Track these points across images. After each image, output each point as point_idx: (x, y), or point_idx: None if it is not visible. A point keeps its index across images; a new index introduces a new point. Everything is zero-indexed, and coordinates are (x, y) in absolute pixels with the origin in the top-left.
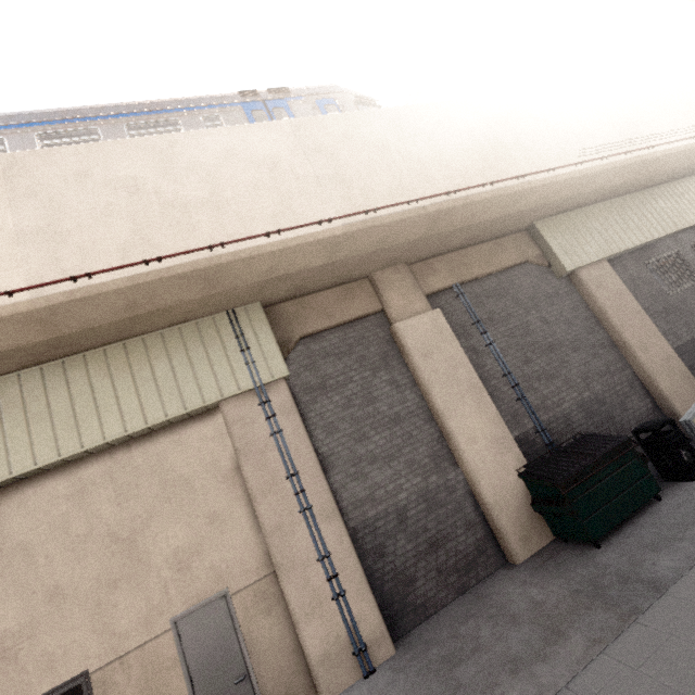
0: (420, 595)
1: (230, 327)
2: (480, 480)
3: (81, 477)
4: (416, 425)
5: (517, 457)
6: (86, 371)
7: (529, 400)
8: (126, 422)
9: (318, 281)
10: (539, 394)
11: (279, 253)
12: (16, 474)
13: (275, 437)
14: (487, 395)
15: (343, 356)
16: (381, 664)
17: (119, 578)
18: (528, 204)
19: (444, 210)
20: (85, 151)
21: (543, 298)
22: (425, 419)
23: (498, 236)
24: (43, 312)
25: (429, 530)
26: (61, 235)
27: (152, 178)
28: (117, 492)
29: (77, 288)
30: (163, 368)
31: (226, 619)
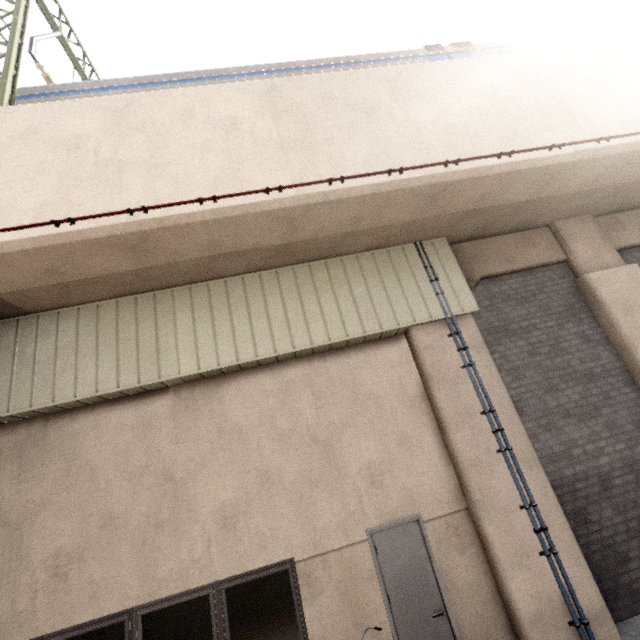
0: (636, 579)
1: (418, 258)
2: None
3: (285, 377)
4: (613, 385)
5: None
6: (294, 282)
7: None
8: (329, 332)
9: (505, 222)
10: None
11: (503, 177)
12: (242, 361)
13: (469, 369)
14: None
15: (525, 302)
16: None
17: (319, 477)
18: None
19: None
20: (327, 79)
21: None
22: (623, 381)
23: None
24: (298, 211)
25: None
26: (314, 145)
27: (385, 102)
28: (315, 397)
29: (332, 190)
30: (359, 288)
31: (419, 545)
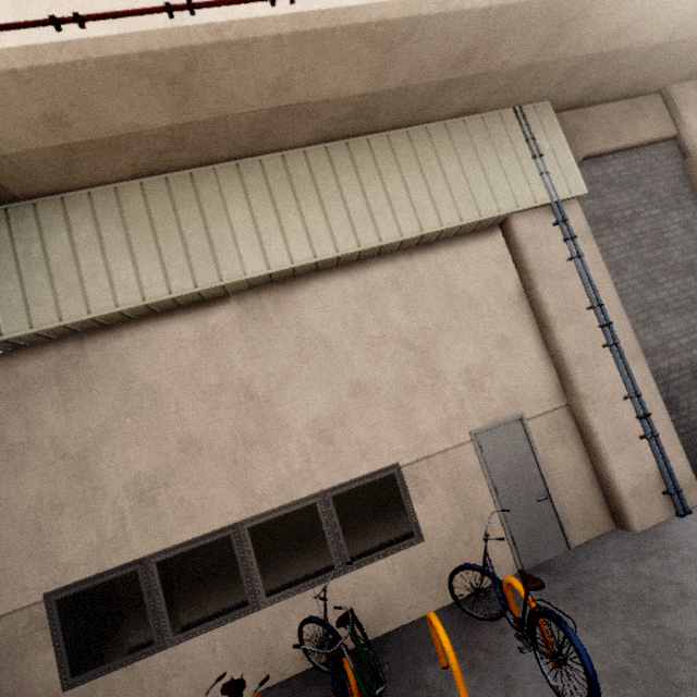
0: None
1: (519, 128)
2: None
3: (367, 279)
4: None
5: None
6: (371, 158)
7: None
8: (420, 221)
9: (620, 82)
10: None
11: None
12: (320, 258)
13: (577, 261)
14: None
15: (629, 187)
16: (692, 508)
17: (416, 385)
18: None
19: None
20: None
21: None
22: None
23: None
24: (403, 29)
25: None
26: None
27: None
28: (404, 300)
29: None
30: (451, 166)
31: (523, 441)
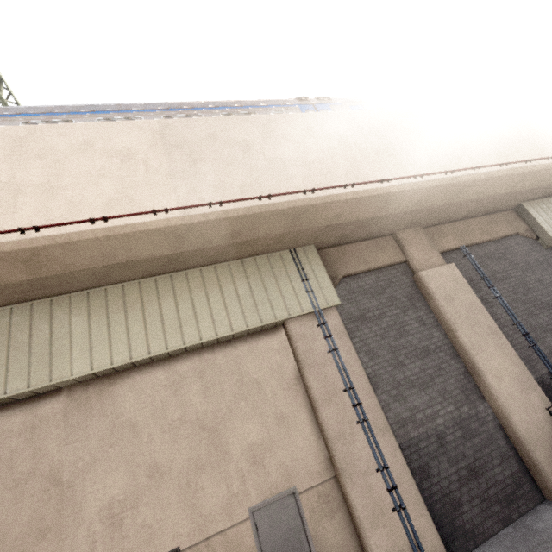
0: (468, 521)
1: (293, 262)
2: (511, 414)
3: (177, 370)
4: (443, 359)
5: (541, 397)
6: (187, 285)
7: (539, 348)
8: (217, 328)
9: (358, 233)
10: (547, 344)
11: (349, 202)
12: (135, 359)
13: (333, 353)
14: (505, 339)
15: (377, 295)
16: None
17: (206, 463)
18: (525, 186)
19: (470, 181)
20: (212, 121)
21: (536, 263)
22: (450, 355)
23: (492, 212)
24: (184, 228)
25: (467, 457)
26: (199, 174)
27: (258, 142)
28: (204, 386)
29: (212, 212)
30: (244, 288)
31: (295, 516)
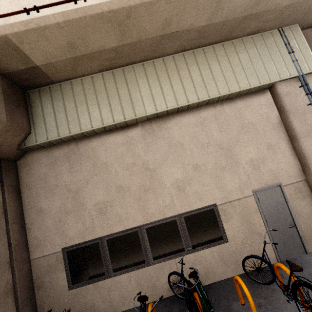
0: None
1: (281, 38)
2: None
3: (201, 116)
4: None
5: None
6: (205, 58)
7: None
8: (229, 87)
9: None
10: None
11: None
12: (180, 105)
13: None
14: None
15: None
16: None
17: (225, 166)
18: None
19: None
20: None
21: None
22: None
23: None
24: None
25: None
26: None
27: None
28: (219, 126)
29: None
30: (245, 59)
31: (281, 197)
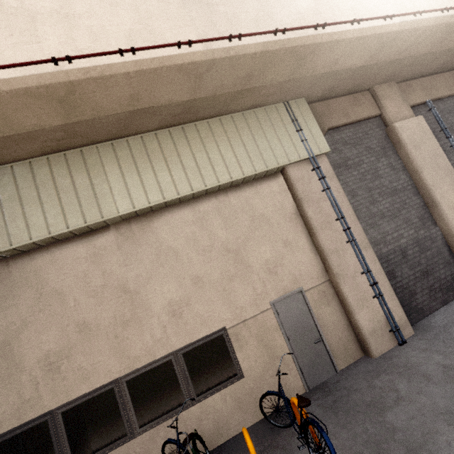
0: (419, 303)
1: (287, 114)
2: None
3: (200, 209)
4: (408, 196)
5: None
6: (198, 136)
7: None
8: (230, 173)
9: (344, 86)
10: None
11: (353, 42)
12: (167, 199)
13: (327, 191)
14: None
15: (356, 145)
16: (407, 338)
17: (234, 275)
18: None
19: None
20: None
21: None
22: (413, 193)
23: None
24: (205, 66)
25: (421, 264)
26: (211, 5)
27: None
28: (224, 221)
29: (232, 46)
30: (248, 138)
31: (303, 305)
